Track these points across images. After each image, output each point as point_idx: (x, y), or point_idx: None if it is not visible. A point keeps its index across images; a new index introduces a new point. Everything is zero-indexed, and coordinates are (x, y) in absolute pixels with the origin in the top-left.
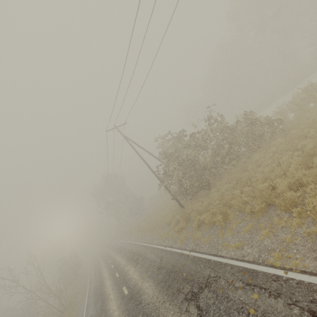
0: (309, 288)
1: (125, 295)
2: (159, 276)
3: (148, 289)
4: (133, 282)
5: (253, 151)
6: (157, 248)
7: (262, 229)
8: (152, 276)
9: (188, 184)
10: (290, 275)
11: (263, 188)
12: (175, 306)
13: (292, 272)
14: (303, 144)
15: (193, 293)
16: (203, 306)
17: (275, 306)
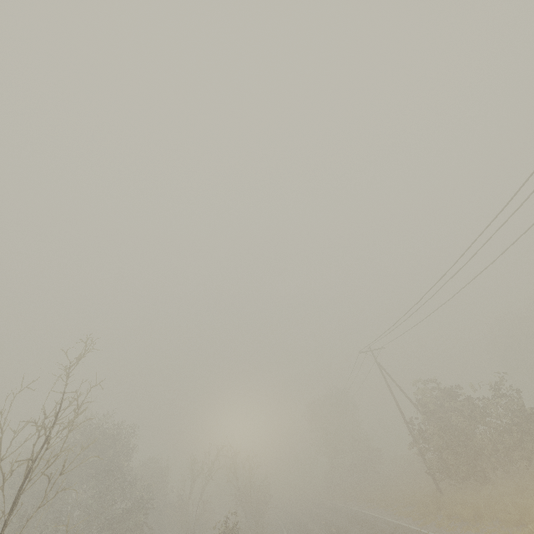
0: None
1: None
2: None
3: None
4: None
5: None
6: (392, 521)
7: None
8: None
9: (451, 460)
10: None
11: (531, 505)
12: None
13: None
14: None
15: None
16: None
17: None
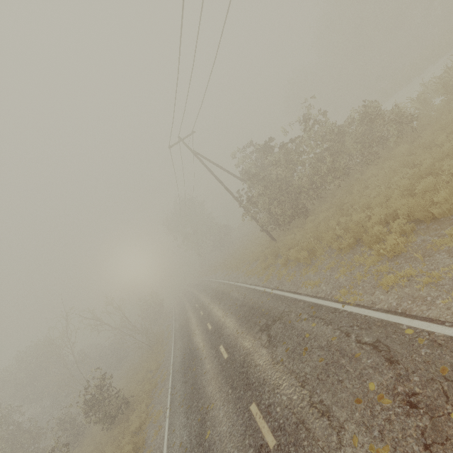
0: (354, 317)
1: (209, 330)
2: (240, 313)
3: (230, 324)
4: (217, 318)
5: (368, 164)
6: (242, 287)
7: (343, 267)
8: (234, 313)
9: (278, 212)
10: (345, 308)
11: (359, 219)
12: (250, 336)
13: (348, 306)
14: (424, 159)
15: (267, 325)
16: (272, 334)
17: (324, 331)
